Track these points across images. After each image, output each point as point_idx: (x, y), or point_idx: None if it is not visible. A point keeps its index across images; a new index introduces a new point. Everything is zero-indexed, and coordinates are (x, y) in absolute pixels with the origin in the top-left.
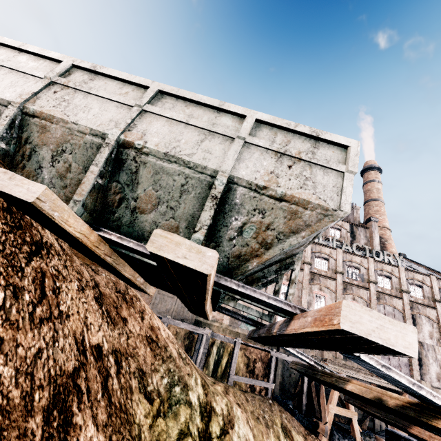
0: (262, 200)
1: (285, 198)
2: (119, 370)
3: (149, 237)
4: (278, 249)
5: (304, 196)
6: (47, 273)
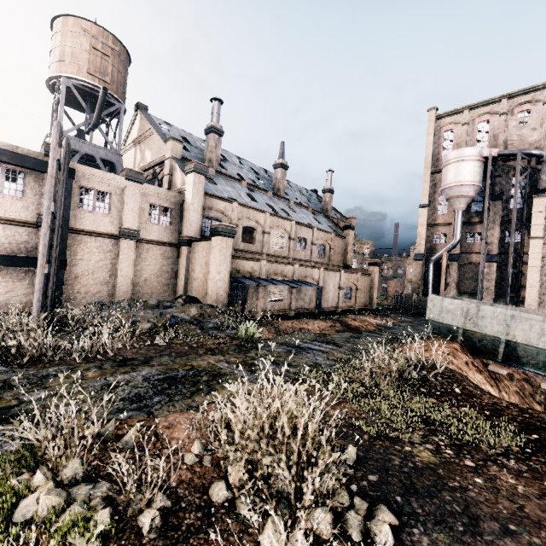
0: None
1: None
2: (525, 396)
3: (526, 364)
4: None
5: None
6: (499, 377)
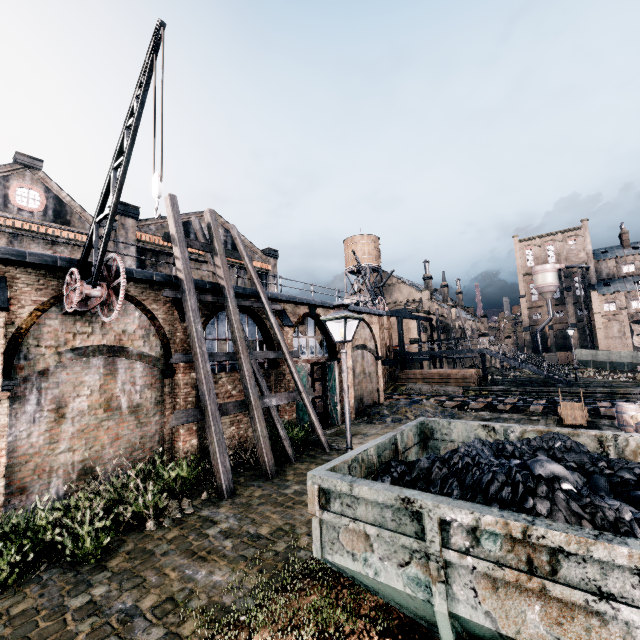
0: (632, 364)
1: (635, 363)
2: None
3: (617, 369)
4: (636, 367)
5: (637, 362)
6: None
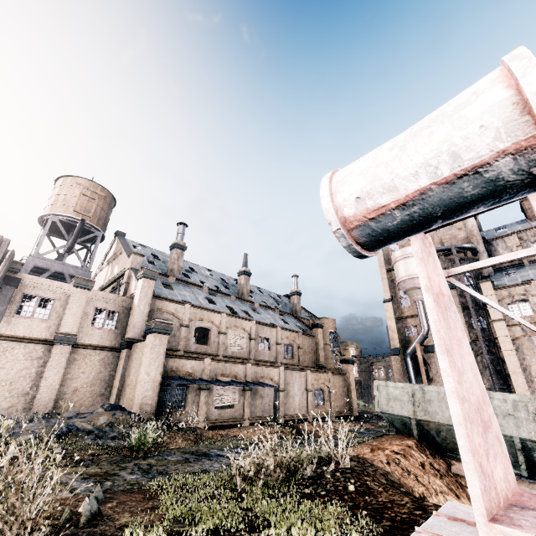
0: None
1: None
2: None
3: None
4: None
5: None
6: None
